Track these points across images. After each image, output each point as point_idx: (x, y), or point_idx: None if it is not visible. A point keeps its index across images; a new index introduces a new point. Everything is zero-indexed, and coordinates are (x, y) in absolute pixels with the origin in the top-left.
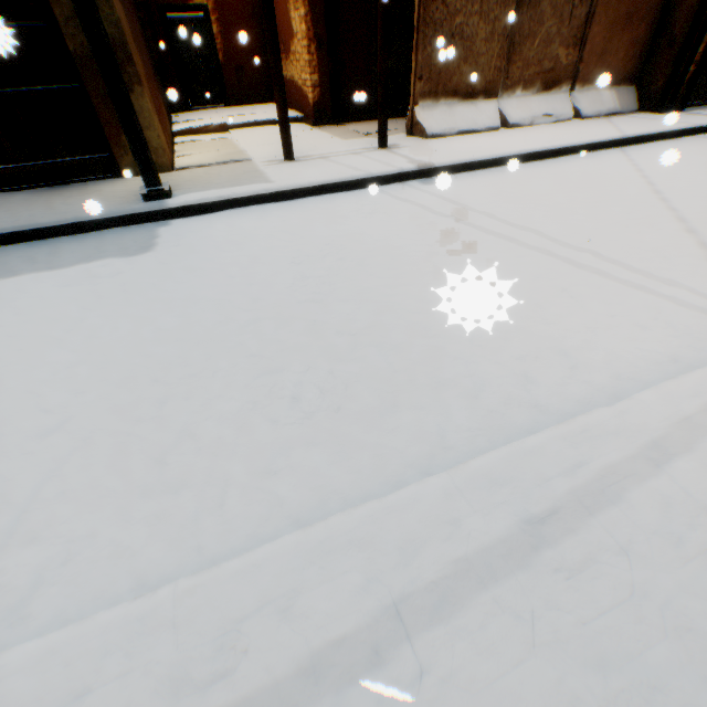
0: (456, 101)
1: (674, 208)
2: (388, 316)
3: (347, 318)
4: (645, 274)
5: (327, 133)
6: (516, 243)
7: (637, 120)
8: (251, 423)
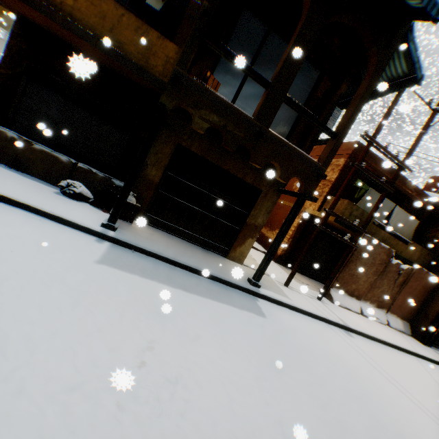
0: (346, 294)
1: None
2: (396, 426)
3: (380, 417)
4: None
5: (285, 271)
6: (416, 404)
7: (415, 343)
8: None
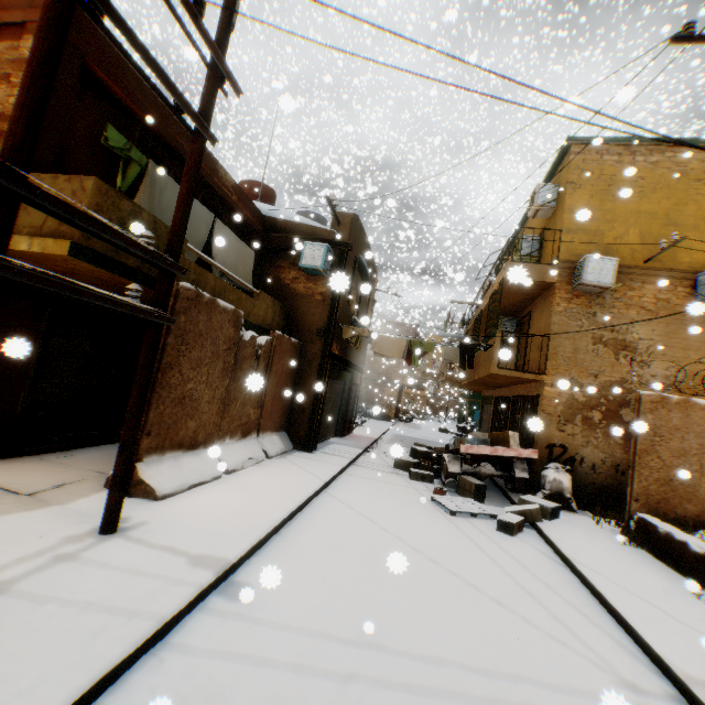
0: (181, 451)
1: (452, 570)
2: None
3: None
4: (578, 690)
5: None
6: (474, 700)
7: (307, 460)
8: None
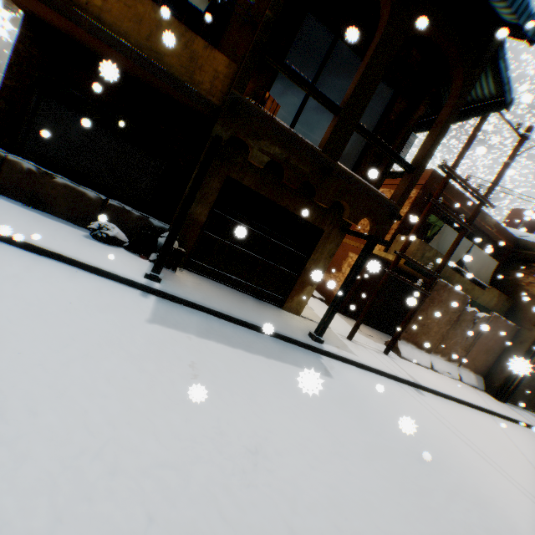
0: (415, 346)
1: None
2: (474, 489)
3: (458, 481)
4: None
5: (345, 321)
6: (493, 466)
7: (489, 399)
8: (471, 531)
